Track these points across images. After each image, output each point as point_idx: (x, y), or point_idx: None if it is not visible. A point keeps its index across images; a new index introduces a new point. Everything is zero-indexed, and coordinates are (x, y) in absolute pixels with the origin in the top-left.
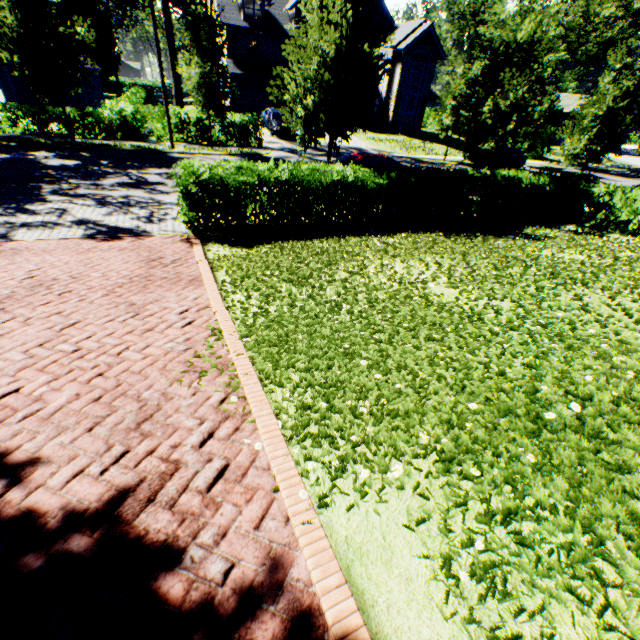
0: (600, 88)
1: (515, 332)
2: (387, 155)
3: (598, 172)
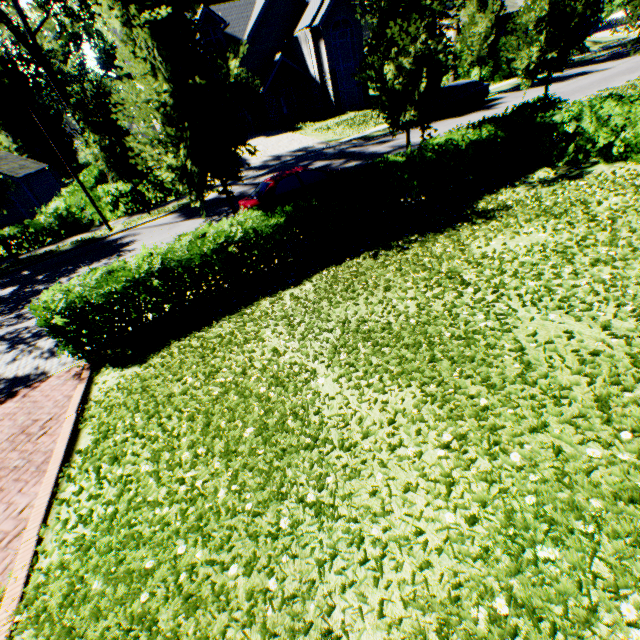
0: None
1: (407, 473)
2: (335, 144)
3: (582, 65)
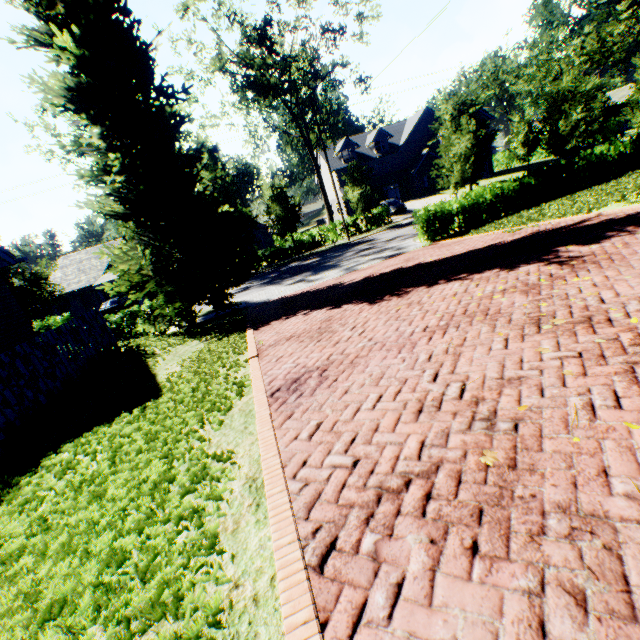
0: (638, 80)
1: None
2: None
3: None
